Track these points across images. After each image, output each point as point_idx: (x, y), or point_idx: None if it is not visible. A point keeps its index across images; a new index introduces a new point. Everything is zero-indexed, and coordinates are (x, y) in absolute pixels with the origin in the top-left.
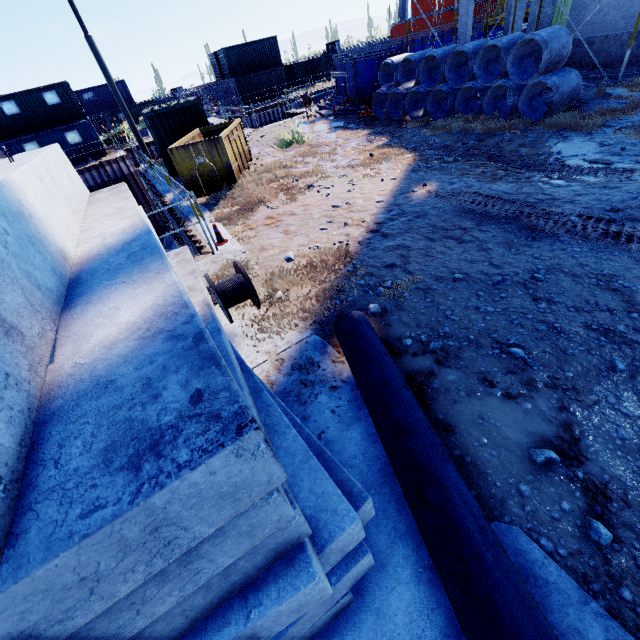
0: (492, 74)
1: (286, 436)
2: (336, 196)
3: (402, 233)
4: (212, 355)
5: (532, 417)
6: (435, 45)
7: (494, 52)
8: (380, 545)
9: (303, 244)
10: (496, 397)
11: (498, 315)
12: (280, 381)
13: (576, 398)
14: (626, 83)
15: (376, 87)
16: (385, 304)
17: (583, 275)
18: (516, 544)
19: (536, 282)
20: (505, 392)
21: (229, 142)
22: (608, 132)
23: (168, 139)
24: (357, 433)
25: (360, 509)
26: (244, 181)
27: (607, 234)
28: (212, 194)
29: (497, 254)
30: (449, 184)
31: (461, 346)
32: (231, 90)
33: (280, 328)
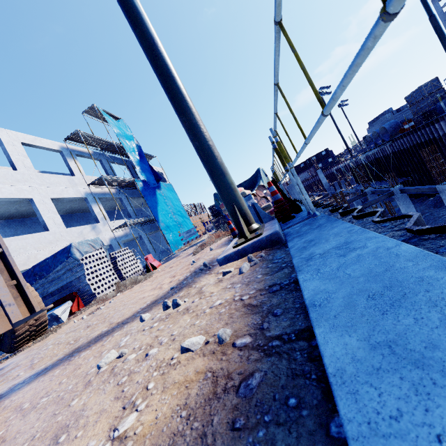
0: None
1: None
2: None
3: None
4: None
5: None
6: None
7: None
8: None
9: None
10: None
11: None
12: None
13: None
14: None
15: None
16: None
17: None
18: None
19: None
20: None
21: None
22: None
23: None
24: None
25: None
26: None
27: None
28: None
29: None
30: None
31: None
32: None
33: None
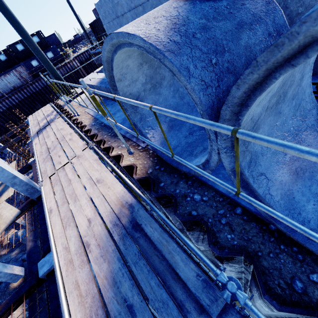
0: None
1: None
2: None
3: None
4: None
5: None
6: None
7: None
8: None
9: None
10: None
11: None
12: None
13: None
14: None
15: None
16: None
17: None
18: None
19: None
20: None
21: None
22: None
23: None
24: None
25: None
26: None
27: None
28: None
29: None
30: None
31: None
32: None
33: None
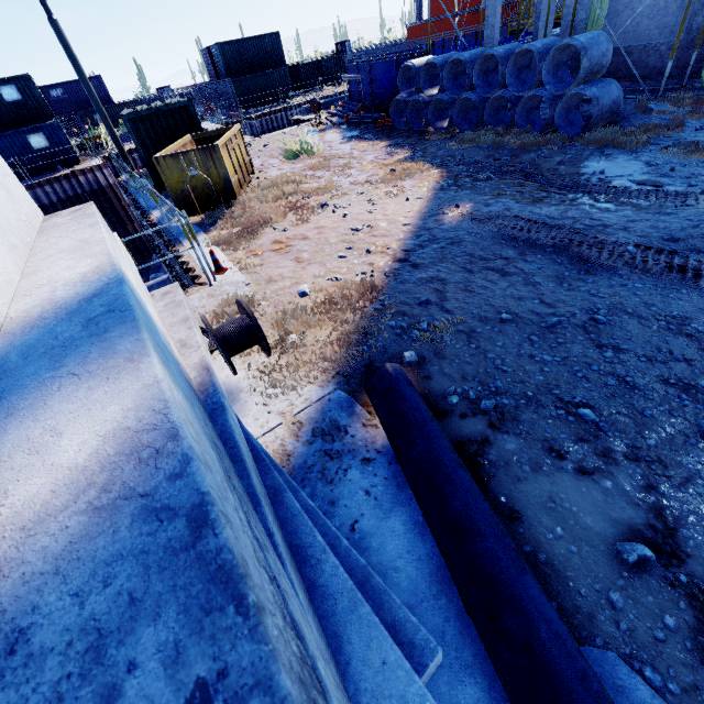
0: (525, 82)
1: (322, 566)
2: (355, 217)
3: (435, 263)
4: (226, 571)
5: (614, 499)
6: (458, 49)
7: (527, 58)
8: (441, 684)
9: (319, 275)
10: (568, 473)
11: (558, 365)
12: (299, 452)
13: (664, 474)
14: (668, 97)
15: (394, 93)
16: (422, 351)
17: (650, 317)
18: (615, 678)
19: (597, 325)
20: (578, 466)
21: (227, 151)
22: (654, 150)
23: (153, 146)
24: (400, 522)
25: (428, 668)
26: (246, 197)
27: (671, 268)
28: (208, 212)
29: (547, 290)
30: (485, 206)
31: (518, 405)
32: (228, 91)
33: (296, 381)
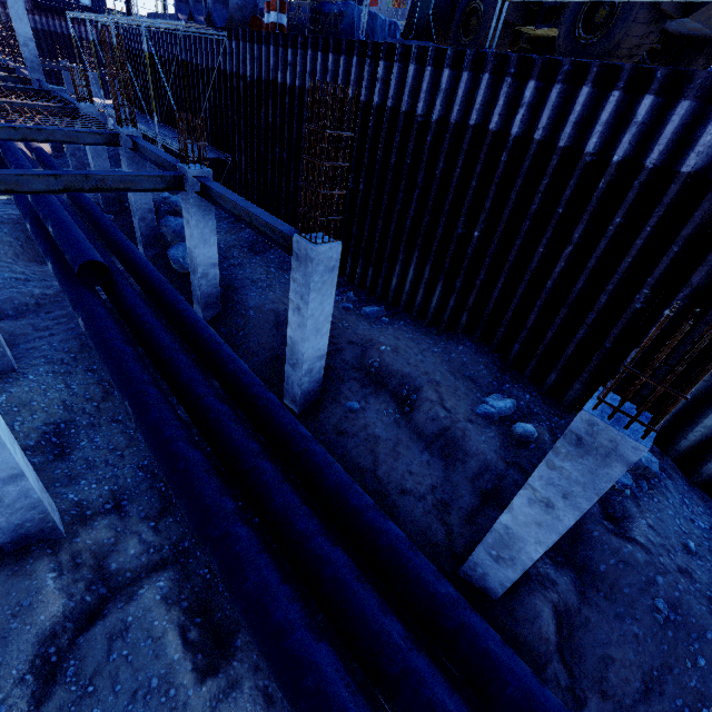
0: None
1: None
2: None
3: None
4: None
5: None
6: None
7: None
8: None
9: None
10: None
11: None
12: None
13: None
14: None
15: None
16: None
17: None
18: None
19: None
20: None
21: None
22: None
23: None
24: None
25: None
26: None
27: None
28: None
29: None
30: None
31: None
32: None
33: None
